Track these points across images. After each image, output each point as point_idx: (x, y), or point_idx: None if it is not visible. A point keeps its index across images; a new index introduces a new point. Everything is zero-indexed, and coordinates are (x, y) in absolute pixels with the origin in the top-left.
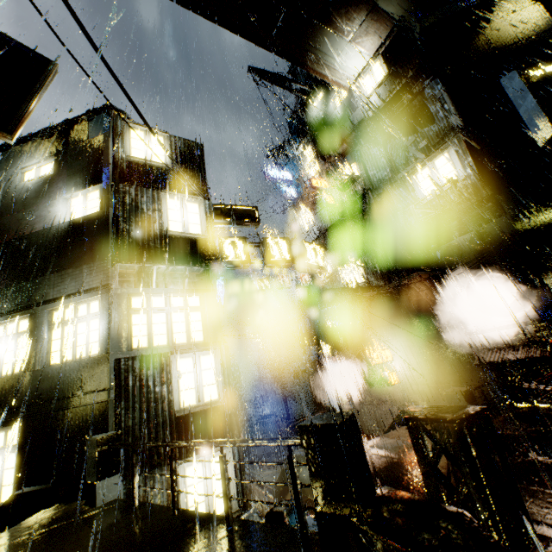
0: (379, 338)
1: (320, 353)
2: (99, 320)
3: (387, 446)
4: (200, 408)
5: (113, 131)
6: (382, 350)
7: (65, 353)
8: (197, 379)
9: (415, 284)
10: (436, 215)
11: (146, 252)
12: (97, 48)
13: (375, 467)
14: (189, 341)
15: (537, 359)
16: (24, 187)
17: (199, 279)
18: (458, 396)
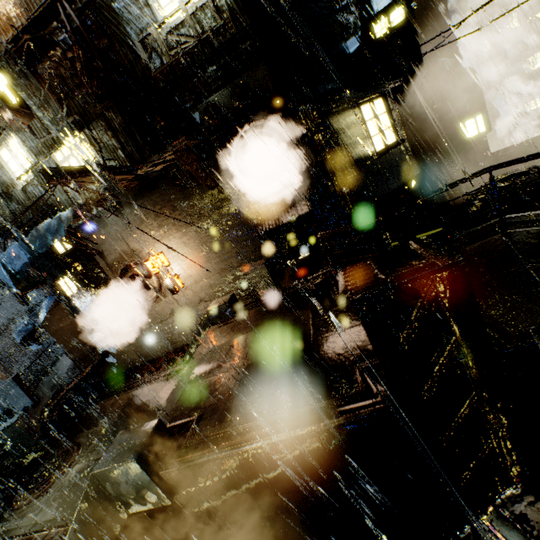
0: (155, 238)
1: (58, 293)
2: None
3: (217, 357)
4: None
5: None
6: (156, 256)
7: None
8: None
9: (183, 156)
10: (194, 47)
11: None
12: None
13: (231, 392)
14: None
15: (306, 214)
16: None
17: None
18: (261, 270)
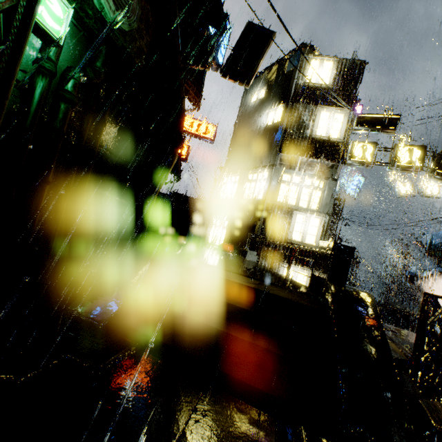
0: None
1: None
2: (265, 182)
3: None
4: (301, 244)
5: (299, 65)
6: None
7: (249, 195)
8: (304, 229)
9: None
10: None
11: (297, 148)
12: (289, 34)
13: None
14: (308, 207)
15: None
16: (250, 106)
17: (327, 170)
18: None
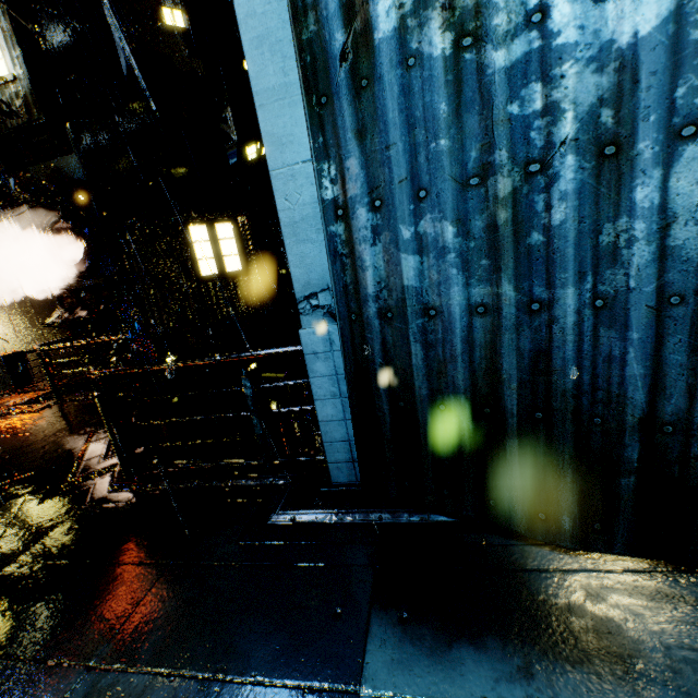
0: None
1: None
2: None
3: None
4: None
5: None
6: None
7: None
8: None
9: None
10: None
11: None
12: None
13: None
14: None
15: (89, 318)
16: None
17: None
18: None
